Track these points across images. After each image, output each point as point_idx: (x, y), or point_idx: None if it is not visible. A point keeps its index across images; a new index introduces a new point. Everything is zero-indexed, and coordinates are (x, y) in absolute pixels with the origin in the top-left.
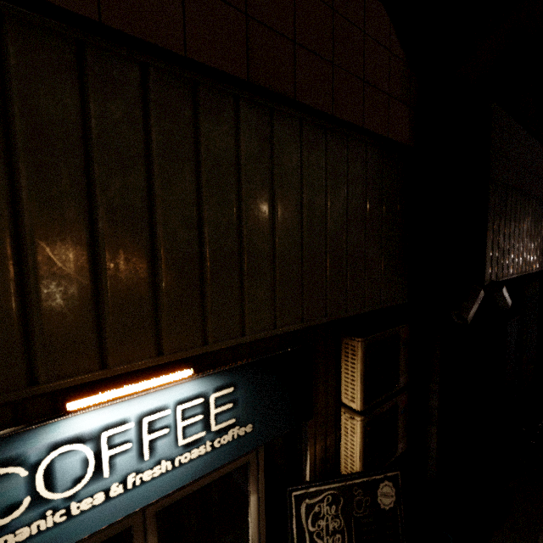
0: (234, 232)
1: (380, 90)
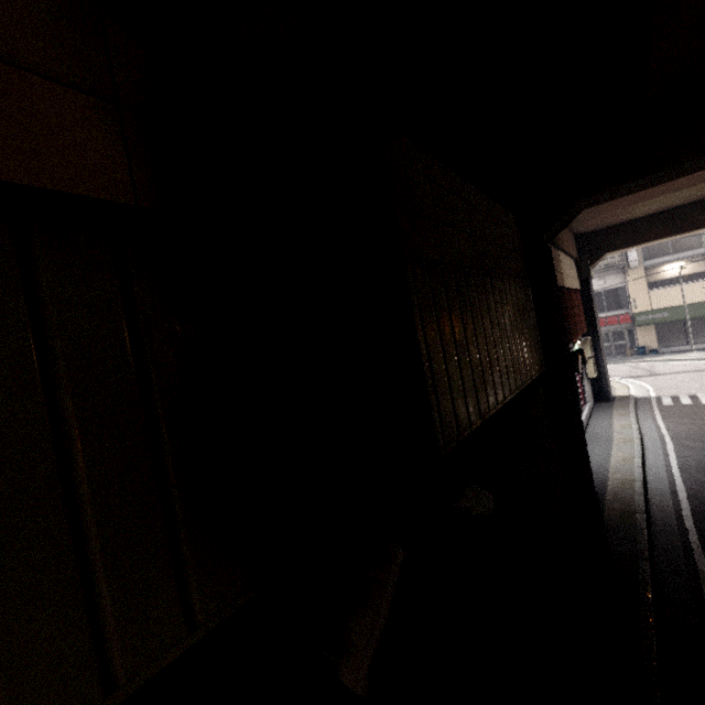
0: None
1: None
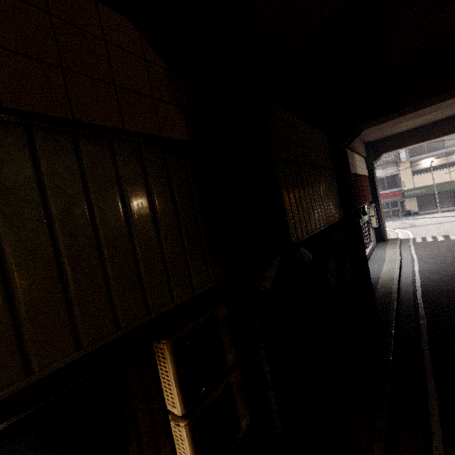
0: None
1: (141, 94)
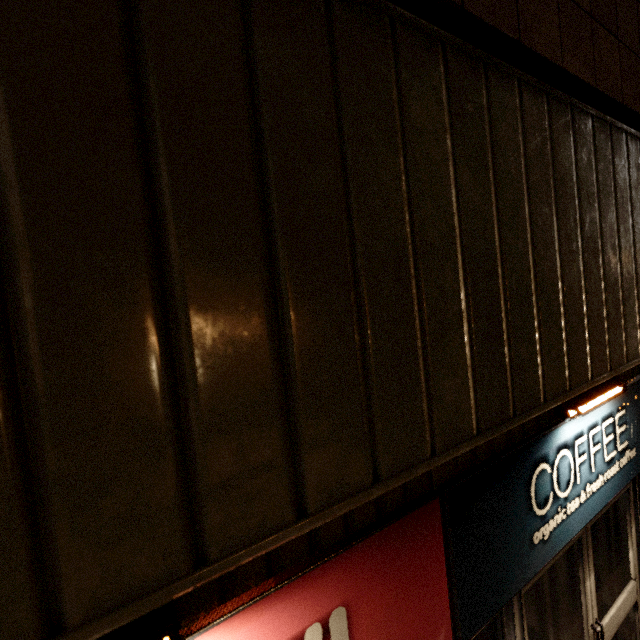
0: (631, 257)
1: None
